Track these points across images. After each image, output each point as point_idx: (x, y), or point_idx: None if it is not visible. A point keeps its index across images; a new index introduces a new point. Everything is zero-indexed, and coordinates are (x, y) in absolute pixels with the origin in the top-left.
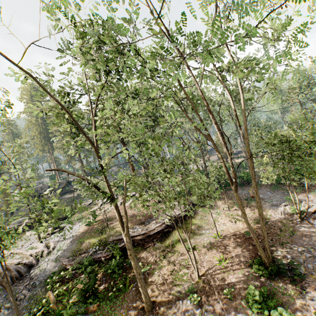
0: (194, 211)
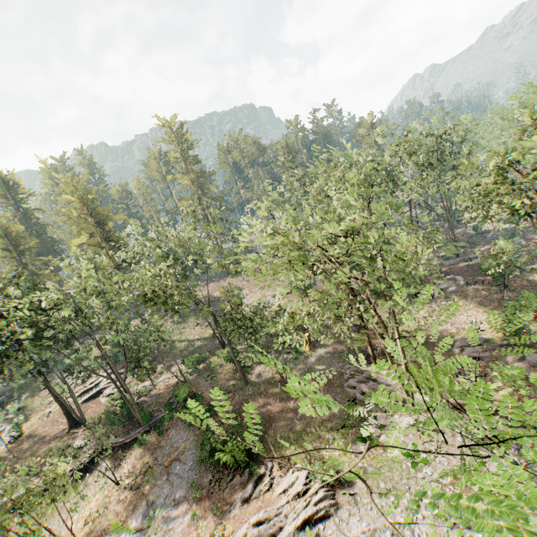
0: (97, 464)
